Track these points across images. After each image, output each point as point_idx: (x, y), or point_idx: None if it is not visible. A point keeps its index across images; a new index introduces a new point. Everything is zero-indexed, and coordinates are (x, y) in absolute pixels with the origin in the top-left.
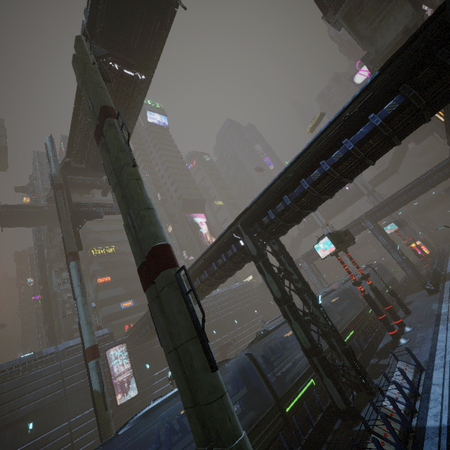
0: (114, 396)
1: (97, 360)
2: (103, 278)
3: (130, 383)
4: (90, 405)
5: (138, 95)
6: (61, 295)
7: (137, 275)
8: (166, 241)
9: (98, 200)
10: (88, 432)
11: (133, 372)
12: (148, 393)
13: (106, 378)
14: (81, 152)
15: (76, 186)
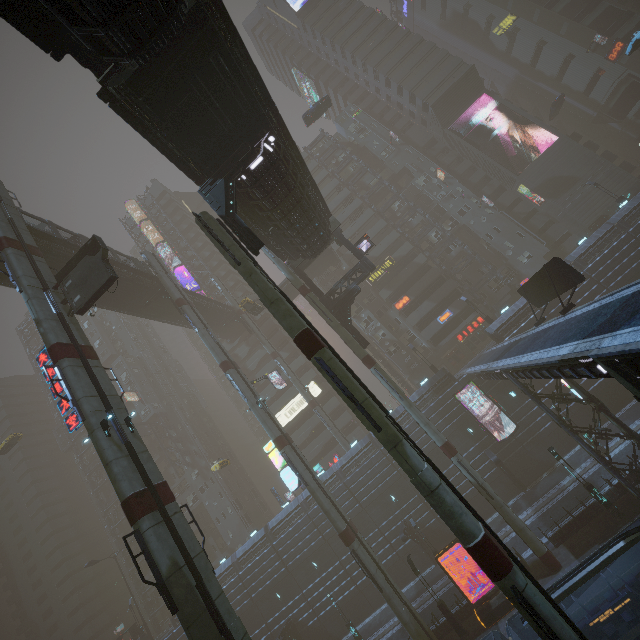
0: (489, 434)
1: (456, 456)
2: (400, 301)
3: (500, 417)
4: (469, 444)
5: (286, 161)
6: (374, 337)
7: (436, 277)
8: (476, 536)
9: (332, 212)
10: (482, 465)
11: (498, 407)
12: (528, 422)
13: (471, 418)
14: (291, 252)
15: (311, 261)
